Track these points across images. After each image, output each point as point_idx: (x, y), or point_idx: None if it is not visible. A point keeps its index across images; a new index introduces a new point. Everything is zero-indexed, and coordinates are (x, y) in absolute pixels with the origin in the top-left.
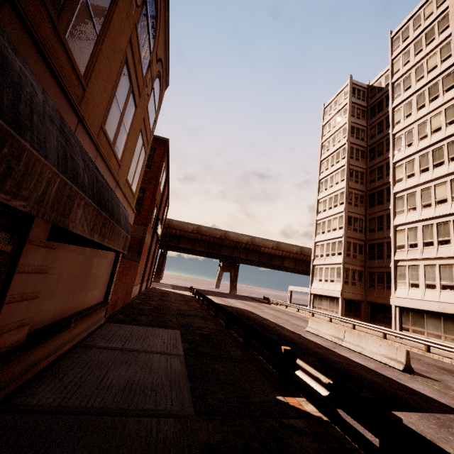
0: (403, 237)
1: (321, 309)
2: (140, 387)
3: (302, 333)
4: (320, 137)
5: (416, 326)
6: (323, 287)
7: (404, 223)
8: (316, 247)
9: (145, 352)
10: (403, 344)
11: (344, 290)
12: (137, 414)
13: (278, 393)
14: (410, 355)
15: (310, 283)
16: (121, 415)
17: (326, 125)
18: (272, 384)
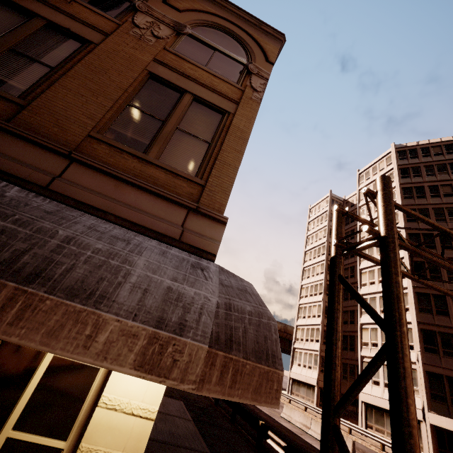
0: (367, 335)
1: (299, 396)
2: (177, 435)
3: (277, 418)
4: (306, 231)
5: (378, 424)
6: (301, 372)
7: (368, 323)
8: (298, 330)
9: (169, 415)
10: (365, 441)
11: (320, 378)
12: (183, 447)
13: (255, 452)
14: (366, 450)
15: (290, 366)
16: (176, 446)
17: (311, 222)
18: (251, 447)
